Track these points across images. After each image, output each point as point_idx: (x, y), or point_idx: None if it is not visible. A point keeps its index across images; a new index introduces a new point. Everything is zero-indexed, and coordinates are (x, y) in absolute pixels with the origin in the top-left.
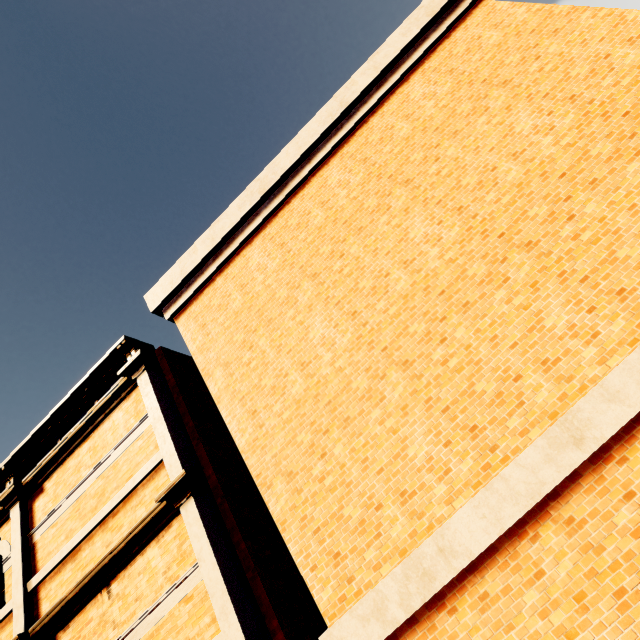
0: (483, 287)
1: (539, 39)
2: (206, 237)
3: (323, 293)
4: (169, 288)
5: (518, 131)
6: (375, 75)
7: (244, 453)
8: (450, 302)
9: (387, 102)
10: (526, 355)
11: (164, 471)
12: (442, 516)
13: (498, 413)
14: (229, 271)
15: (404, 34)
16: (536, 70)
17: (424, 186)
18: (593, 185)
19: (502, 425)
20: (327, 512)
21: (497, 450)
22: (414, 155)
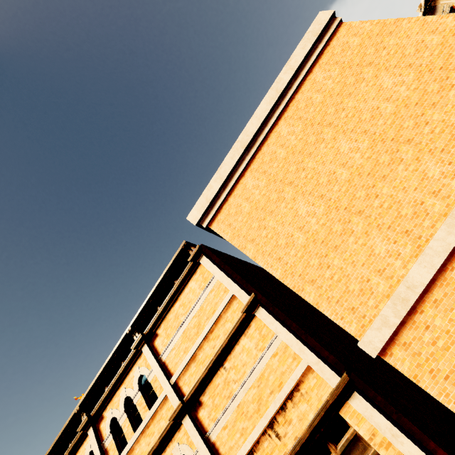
0: (390, 166)
1: (382, 38)
2: (216, 178)
3: (299, 190)
4: (202, 210)
5: (385, 87)
6: (293, 73)
7: (281, 279)
8: (374, 177)
9: (303, 85)
10: (423, 192)
11: (235, 302)
12: (403, 274)
13: (417, 221)
14: (235, 193)
15: (303, 48)
16: (385, 54)
17: (340, 124)
18: (434, 106)
19: (421, 226)
20: (340, 291)
21: (422, 238)
22: (329, 110)
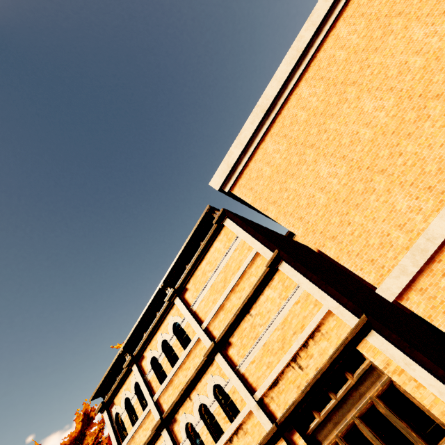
0: (416, 123)
1: None
2: (236, 144)
3: (321, 152)
4: (224, 176)
5: (415, 39)
6: (315, 29)
7: (302, 237)
8: (399, 136)
9: (325, 42)
10: None
11: (258, 258)
12: (423, 228)
13: (441, 177)
14: (256, 158)
15: (326, 0)
16: (418, 2)
17: (365, 83)
18: None
19: (444, 182)
20: (360, 246)
21: (444, 193)
22: (353, 68)
